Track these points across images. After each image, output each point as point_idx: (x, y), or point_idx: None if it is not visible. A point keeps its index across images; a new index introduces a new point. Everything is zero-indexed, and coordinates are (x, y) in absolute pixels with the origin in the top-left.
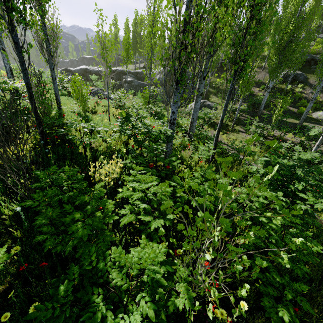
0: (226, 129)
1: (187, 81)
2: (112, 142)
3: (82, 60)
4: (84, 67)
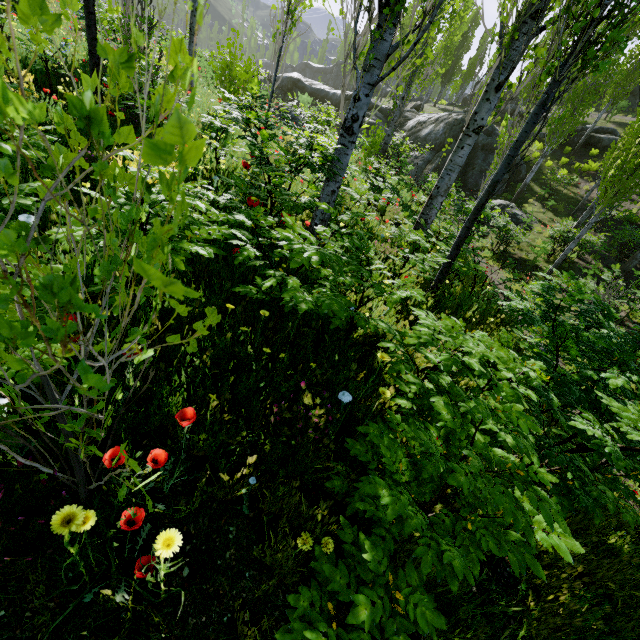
0: (530, 276)
1: (490, 155)
2: (236, 170)
3: (302, 69)
4: (295, 76)
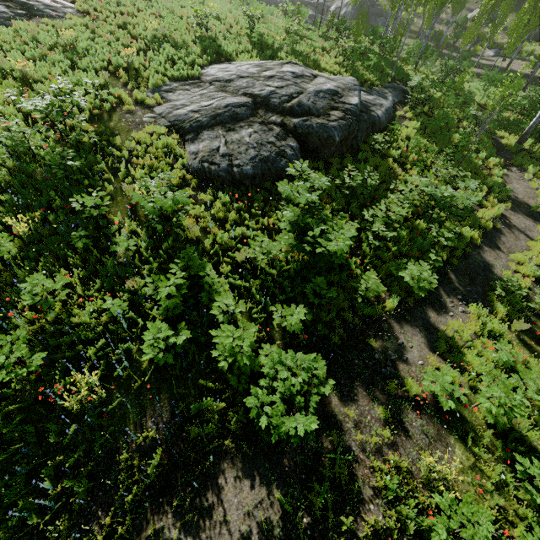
0: None
1: (376, 17)
2: None
3: None
4: None
